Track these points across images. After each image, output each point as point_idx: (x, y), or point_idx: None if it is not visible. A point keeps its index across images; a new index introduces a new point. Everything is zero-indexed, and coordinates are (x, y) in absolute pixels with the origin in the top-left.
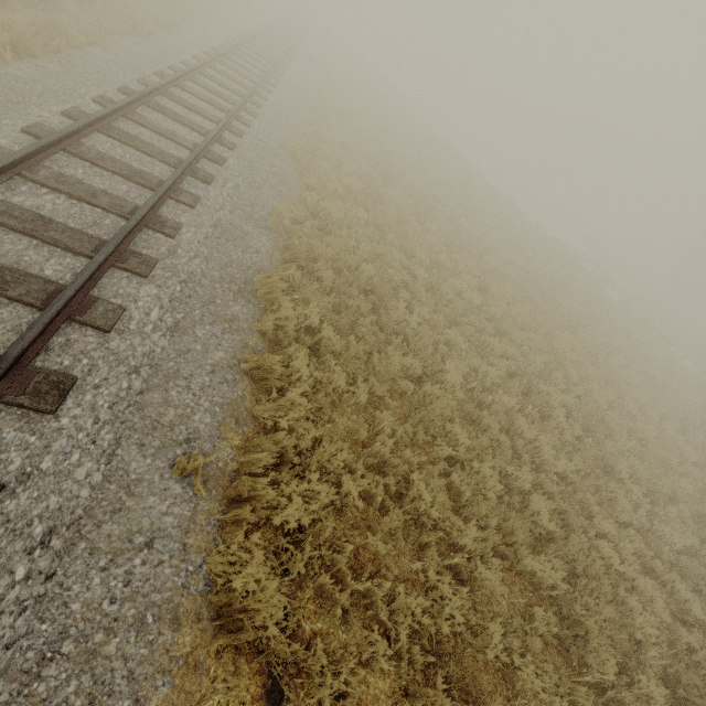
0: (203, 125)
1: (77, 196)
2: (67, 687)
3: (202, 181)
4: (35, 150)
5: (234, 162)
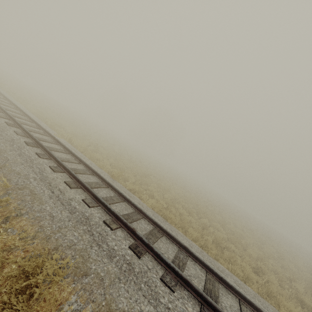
0: None
1: None
2: None
3: None
4: None
5: None
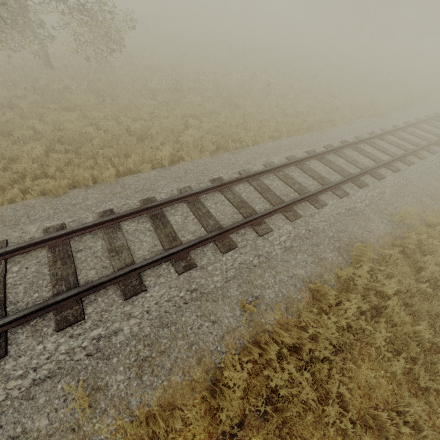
0: (382, 158)
1: (287, 183)
2: (164, 339)
3: (357, 186)
4: (283, 165)
5: (390, 179)
